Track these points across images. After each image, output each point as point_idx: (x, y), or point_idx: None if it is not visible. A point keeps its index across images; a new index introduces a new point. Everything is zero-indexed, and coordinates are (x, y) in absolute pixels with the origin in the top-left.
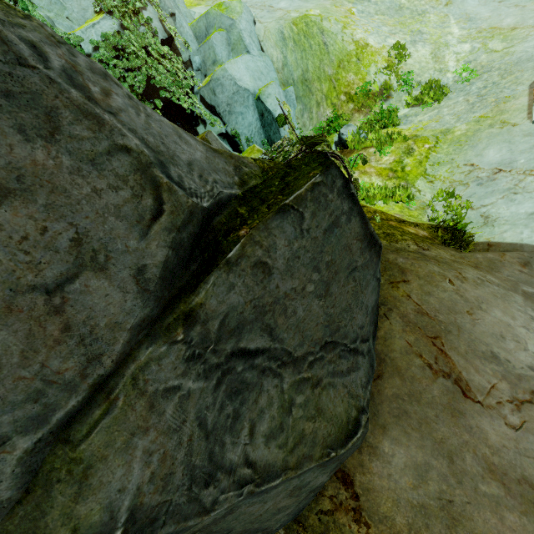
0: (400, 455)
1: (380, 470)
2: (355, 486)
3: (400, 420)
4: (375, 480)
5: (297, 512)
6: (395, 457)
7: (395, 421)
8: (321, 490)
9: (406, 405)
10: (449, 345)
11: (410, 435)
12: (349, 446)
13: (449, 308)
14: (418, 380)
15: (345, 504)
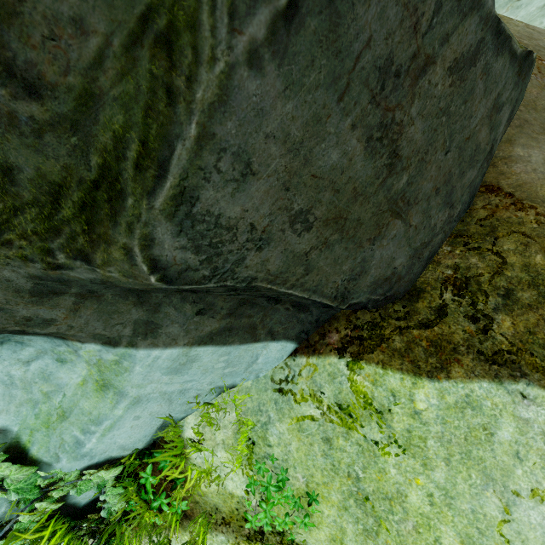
0: (536, 155)
1: (523, 169)
2: (504, 190)
3: (524, 129)
4: (522, 177)
5: (471, 197)
6: (532, 157)
7: (519, 131)
8: (470, 207)
9: (525, 115)
10: (544, 57)
11: (538, 139)
12: (534, 57)
13: (528, 36)
14: (528, 91)
15: (501, 205)
